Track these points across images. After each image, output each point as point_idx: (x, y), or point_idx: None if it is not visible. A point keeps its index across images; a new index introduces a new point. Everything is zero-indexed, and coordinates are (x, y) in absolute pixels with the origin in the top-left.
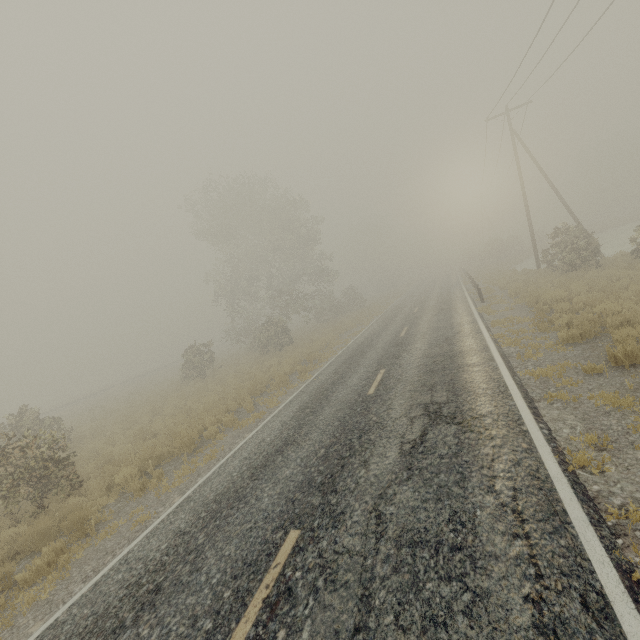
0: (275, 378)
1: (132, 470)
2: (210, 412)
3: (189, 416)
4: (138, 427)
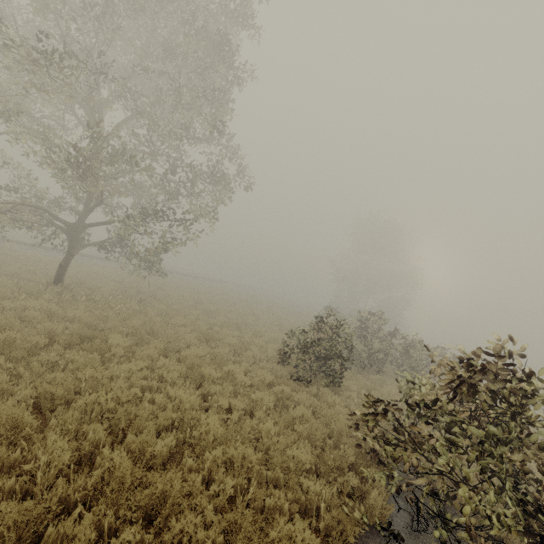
0: None
1: None
2: None
3: None
4: None
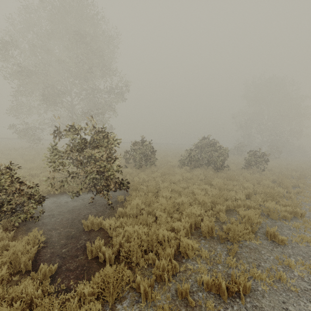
0: (306, 168)
1: (296, 173)
2: (293, 168)
3: (273, 166)
4: (242, 162)
